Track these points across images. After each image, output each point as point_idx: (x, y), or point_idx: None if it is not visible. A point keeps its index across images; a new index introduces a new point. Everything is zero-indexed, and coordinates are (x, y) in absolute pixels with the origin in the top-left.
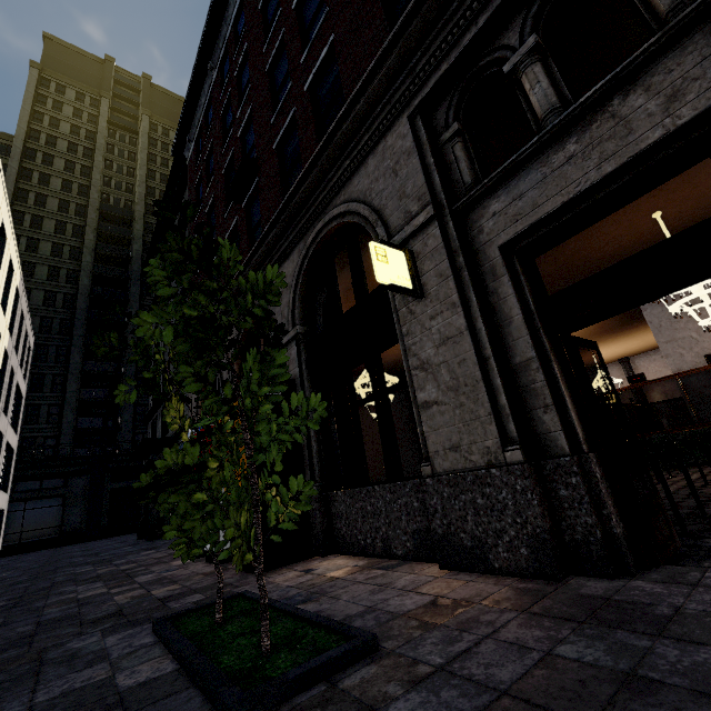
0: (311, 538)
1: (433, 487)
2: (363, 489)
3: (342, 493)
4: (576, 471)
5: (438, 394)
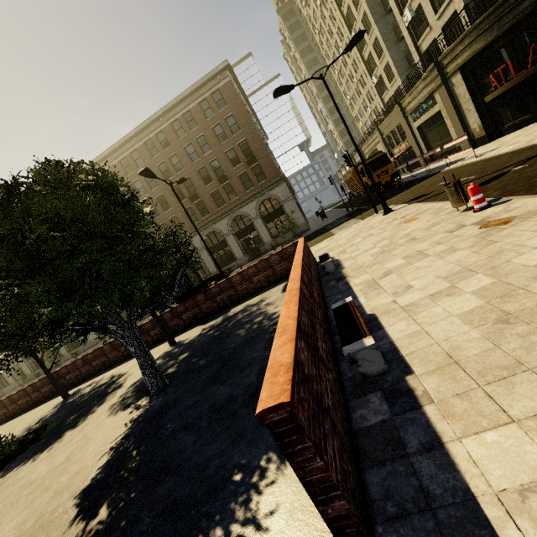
0: (1, 395)
1: (12, 385)
2: (6, 388)
3: (3, 389)
4: (19, 381)
5: (9, 379)
